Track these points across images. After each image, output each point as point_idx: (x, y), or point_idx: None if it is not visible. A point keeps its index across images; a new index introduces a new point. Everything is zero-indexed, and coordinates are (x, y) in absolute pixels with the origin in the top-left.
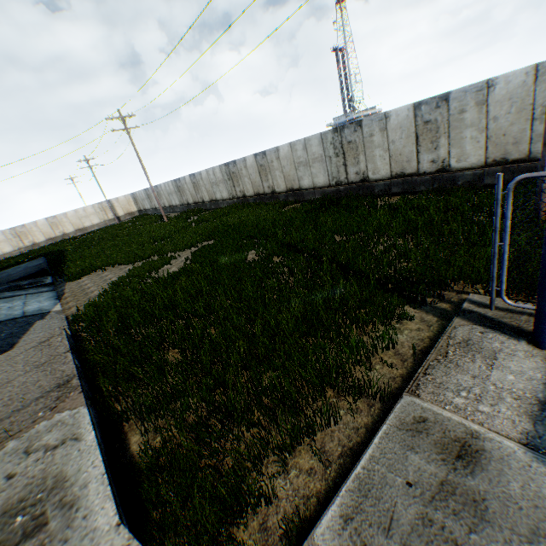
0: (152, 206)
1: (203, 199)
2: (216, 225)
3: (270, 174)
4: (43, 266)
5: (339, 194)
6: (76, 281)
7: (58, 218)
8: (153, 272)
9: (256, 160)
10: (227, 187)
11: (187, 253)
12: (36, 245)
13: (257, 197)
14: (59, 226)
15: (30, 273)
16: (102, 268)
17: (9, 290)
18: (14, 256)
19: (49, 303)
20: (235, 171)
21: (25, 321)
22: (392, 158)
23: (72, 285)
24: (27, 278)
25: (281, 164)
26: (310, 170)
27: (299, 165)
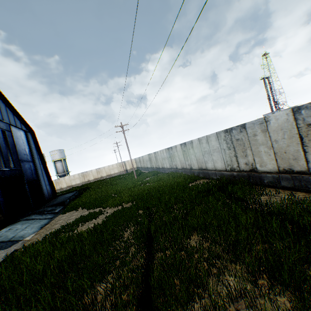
0: (141, 166)
1: (159, 166)
2: (147, 189)
3: (188, 156)
4: (66, 199)
5: (233, 179)
6: (63, 215)
7: (100, 169)
8: (84, 223)
9: (181, 147)
10: (168, 161)
11: (113, 210)
12: (89, 181)
13: (182, 170)
14: (100, 173)
15: (57, 202)
16: (76, 209)
17: (37, 213)
18: (79, 185)
19: (33, 230)
20: (171, 152)
21: (2, 245)
22: (277, 154)
23: (59, 217)
24: (54, 205)
25: (194, 151)
26: (212, 157)
27: (204, 152)
